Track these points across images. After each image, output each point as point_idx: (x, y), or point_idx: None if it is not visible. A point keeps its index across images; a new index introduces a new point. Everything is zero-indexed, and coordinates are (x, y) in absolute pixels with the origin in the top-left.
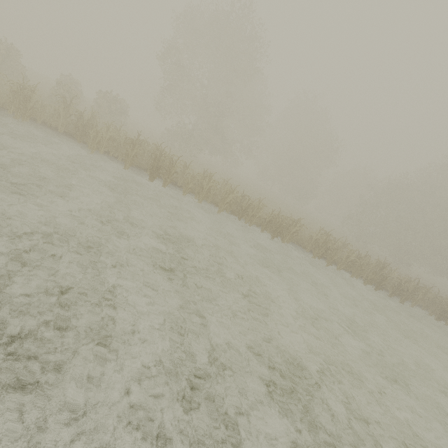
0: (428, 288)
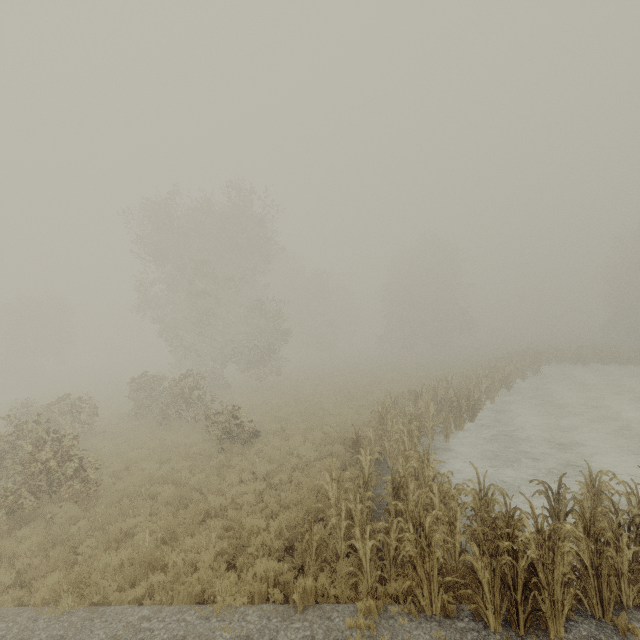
0: (538, 350)
